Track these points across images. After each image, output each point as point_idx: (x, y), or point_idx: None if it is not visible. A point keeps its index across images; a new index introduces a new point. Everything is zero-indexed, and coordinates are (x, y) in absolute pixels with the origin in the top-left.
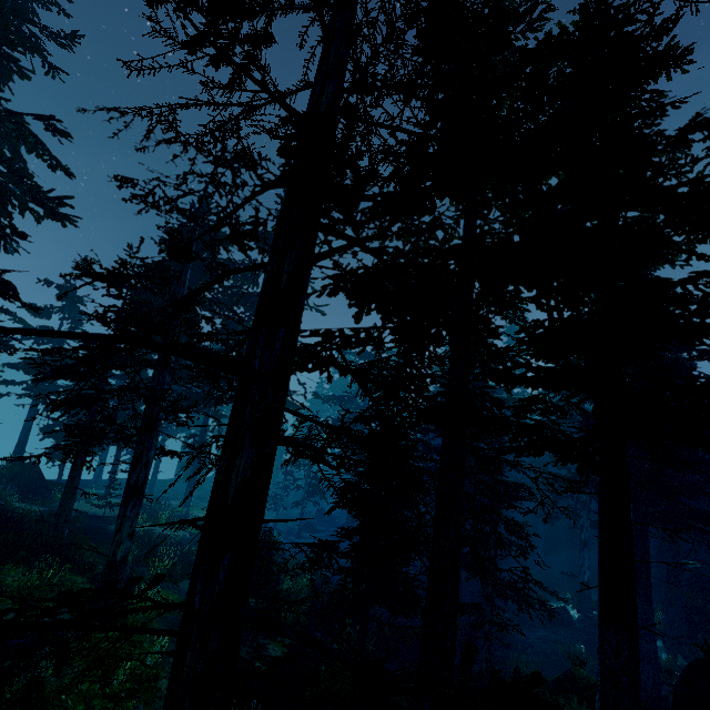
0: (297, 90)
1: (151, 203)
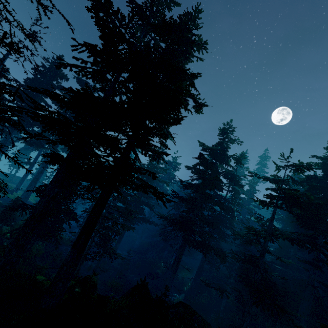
0: None
1: None
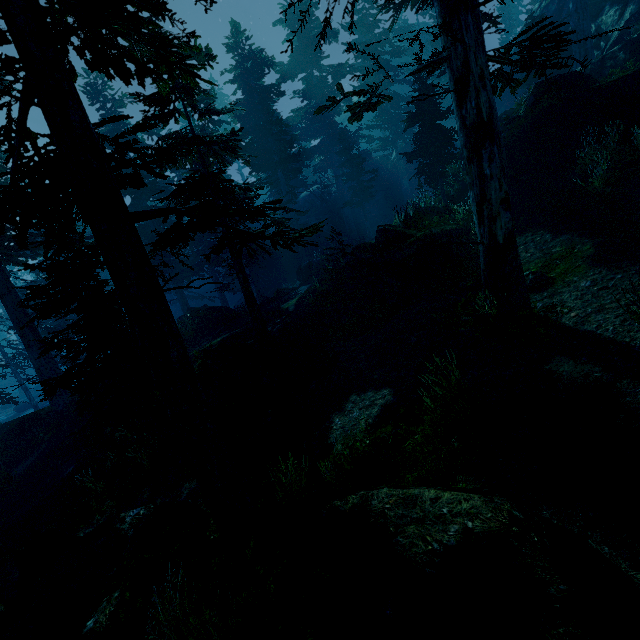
0: None
1: None
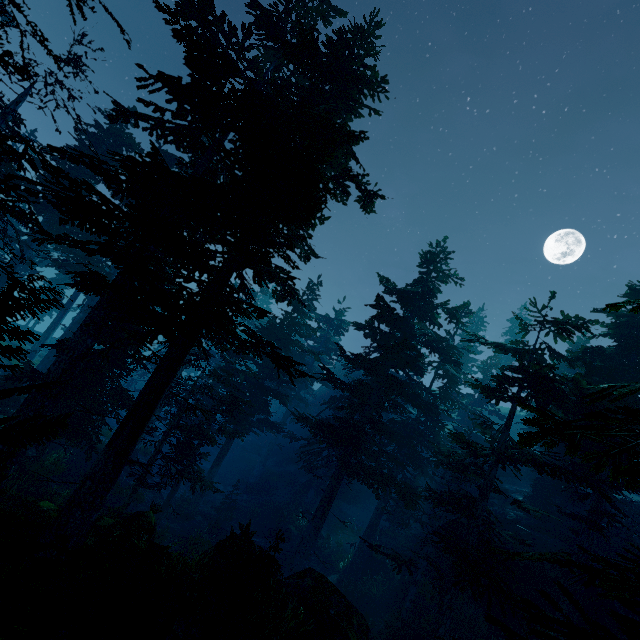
0: None
1: None
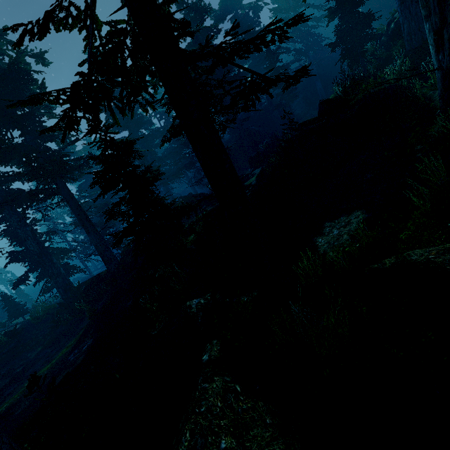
0: None
1: None
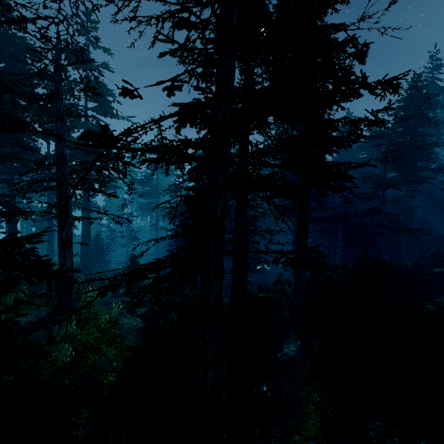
0: (212, 3)
1: (24, 28)
